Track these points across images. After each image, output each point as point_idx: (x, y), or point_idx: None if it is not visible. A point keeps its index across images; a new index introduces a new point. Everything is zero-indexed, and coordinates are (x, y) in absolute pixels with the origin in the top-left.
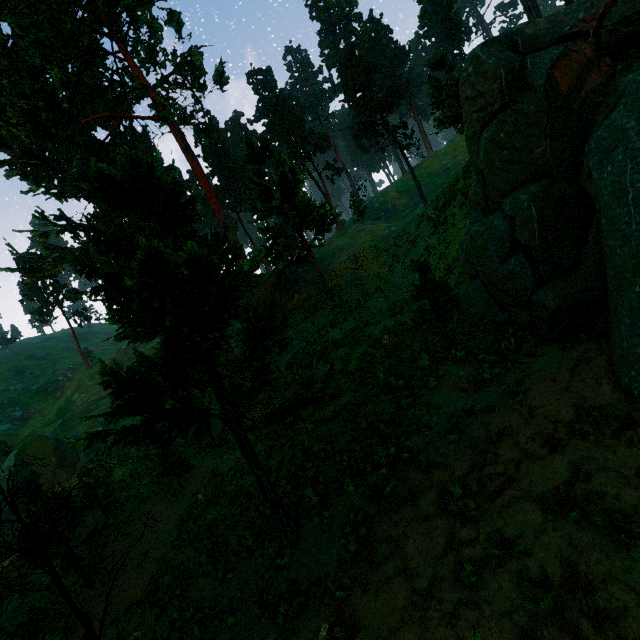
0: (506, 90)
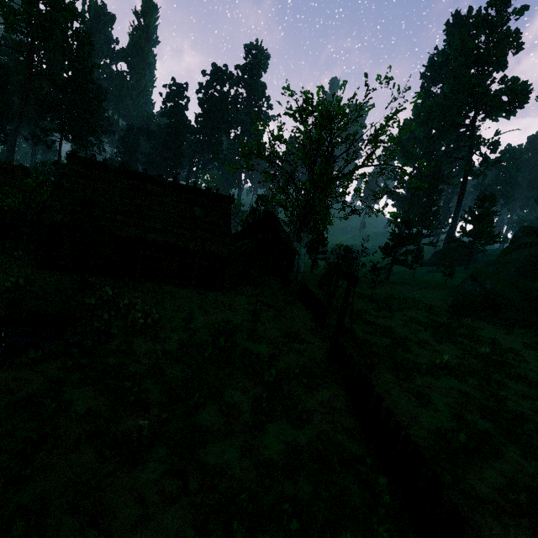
0: (510, 241)
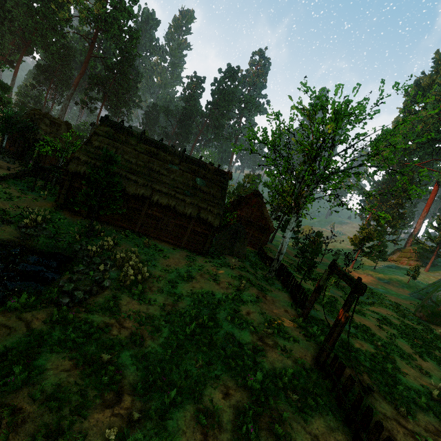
0: None
